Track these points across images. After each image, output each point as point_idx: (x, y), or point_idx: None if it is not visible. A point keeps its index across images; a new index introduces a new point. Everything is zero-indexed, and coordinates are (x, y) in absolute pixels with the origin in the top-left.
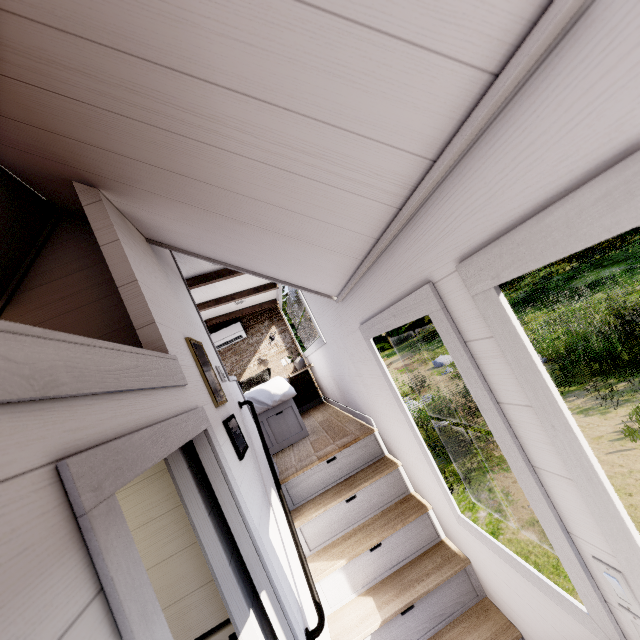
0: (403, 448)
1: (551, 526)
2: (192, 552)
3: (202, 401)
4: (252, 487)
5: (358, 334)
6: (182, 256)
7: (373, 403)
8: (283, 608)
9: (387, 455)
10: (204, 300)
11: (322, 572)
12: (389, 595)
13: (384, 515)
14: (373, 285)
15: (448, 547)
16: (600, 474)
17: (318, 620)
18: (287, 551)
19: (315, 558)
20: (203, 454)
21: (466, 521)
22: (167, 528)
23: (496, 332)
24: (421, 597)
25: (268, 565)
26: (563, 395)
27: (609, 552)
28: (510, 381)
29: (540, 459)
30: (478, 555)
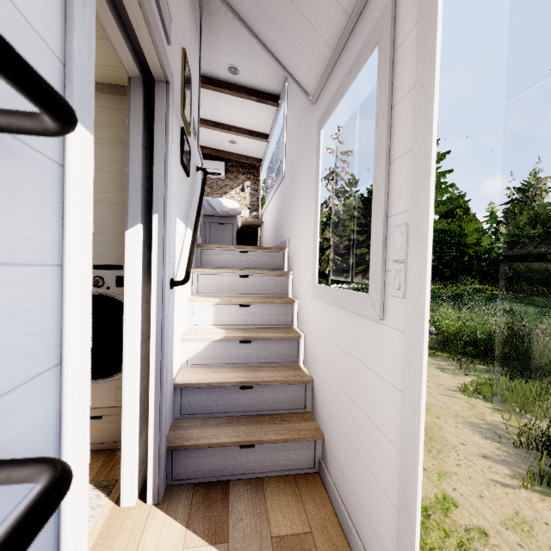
0: (300, 251)
1: (378, 216)
2: (116, 208)
3: (174, 84)
4: (180, 187)
5: (314, 136)
6: (207, 39)
7: (296, 218)
8: (165, 233)
9: (285, 271)
10: (206, 117)
11: (199, 298)
12: (238, 331)
13: (262, 297)
14: (348, 52)
15: (295, 330)
16: (435, 111)
17: (183, 278)
18: (183, 255)
19: (198, 296)
20: (158, 99)
21: (318, 285)
22: (105, 182)
23: (422, 5)
24: (259, 338)
25: (168, 202)
26: (434, 355)
27: (408, 209)
28: (410, 69)
29: (398, 148)
30: (313, 322)
